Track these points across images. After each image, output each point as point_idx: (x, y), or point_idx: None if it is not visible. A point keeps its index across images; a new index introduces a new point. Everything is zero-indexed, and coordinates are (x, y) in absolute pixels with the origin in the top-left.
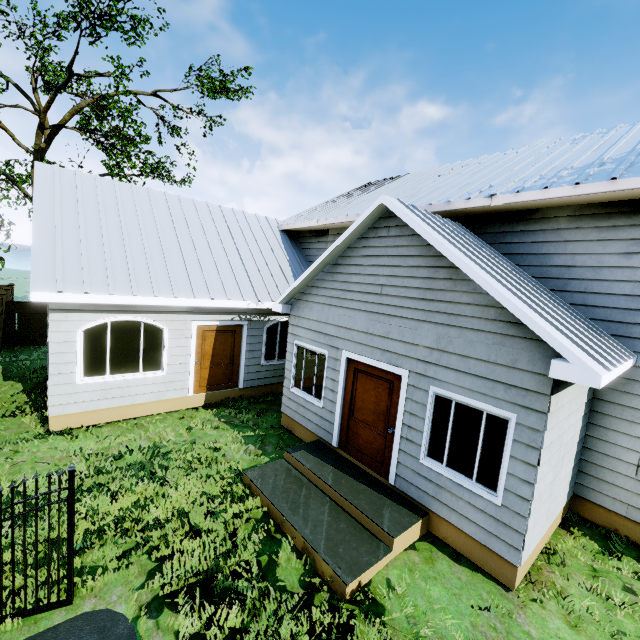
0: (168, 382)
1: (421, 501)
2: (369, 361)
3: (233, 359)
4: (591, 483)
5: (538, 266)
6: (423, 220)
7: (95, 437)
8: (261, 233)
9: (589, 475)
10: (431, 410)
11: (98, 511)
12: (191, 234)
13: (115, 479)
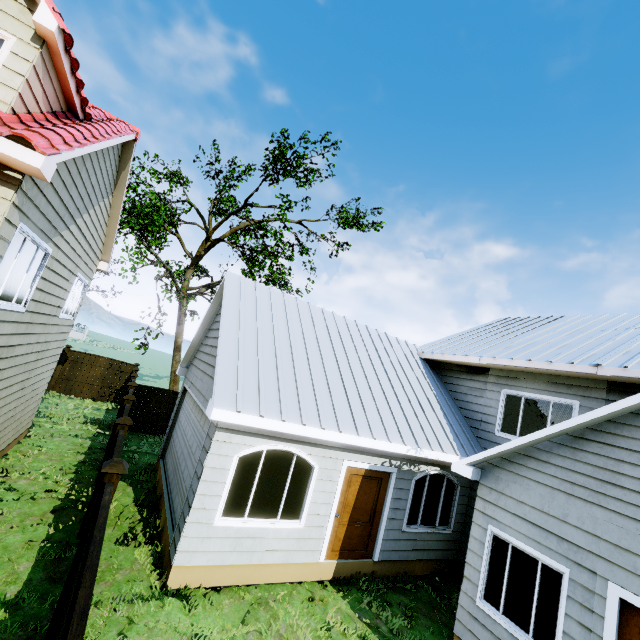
0: (302, 538)
1: None
2: None
3: (373, 516)
4: None
5: None
6: None
7: (216, 614)
8: (404, 359)
9: None
10: None
11: None
12: (347, 354)
13: None
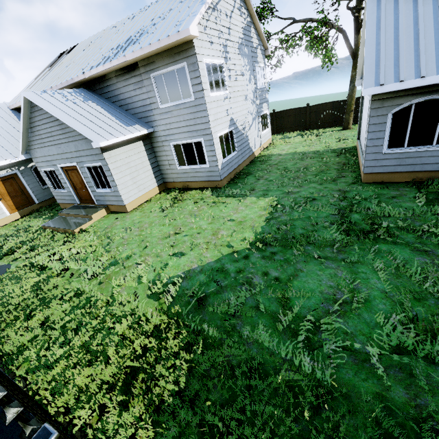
0: None
1: (104, 204)
2: (66, 165)
3: (23, 191)
4: (165, 176)
5: (118, 101)
6: (45, 100)
7: None
8: None
9: (164, 174)
10: (89, 173)
11: None
12: None
13: None
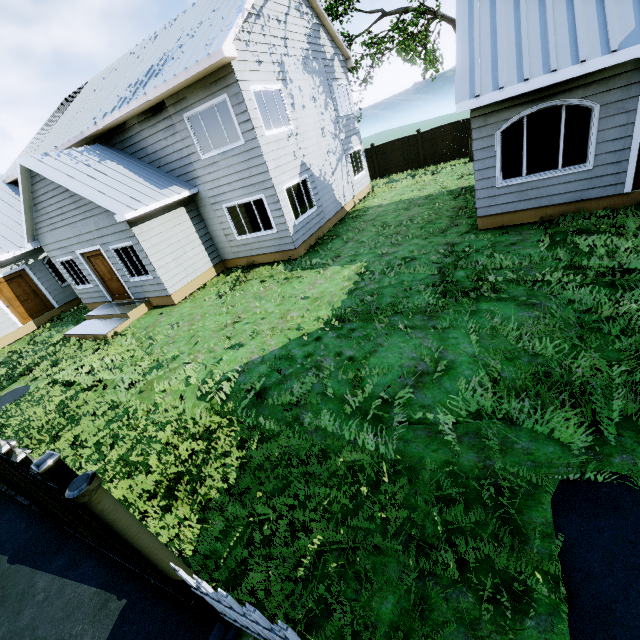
0: None
1: (143, 297)
2: (87, 250)
3: (36, 293)
4: (222, 252)
5: (146, 156)
6: (49, 165)
7: None
8: None
9: (220, 249)
10: (118, 257)
11: None
12: None
13: None
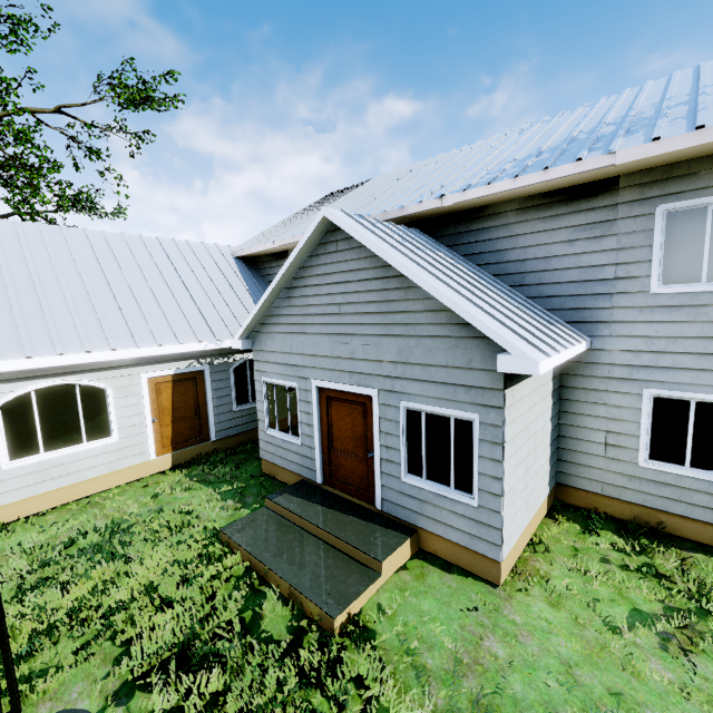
0: (122, 448)
1: (409, 520)
2: (339, 386)
3: (199, 410)
4: (570, 469)
5: (496, 264)
6: (369, 230)
7: (37, 527)
8: (212, 263)
9: (567, 462)
10: (404, 426)
11: (46, 608)
12: (124, 274)
13: (65, 568)
